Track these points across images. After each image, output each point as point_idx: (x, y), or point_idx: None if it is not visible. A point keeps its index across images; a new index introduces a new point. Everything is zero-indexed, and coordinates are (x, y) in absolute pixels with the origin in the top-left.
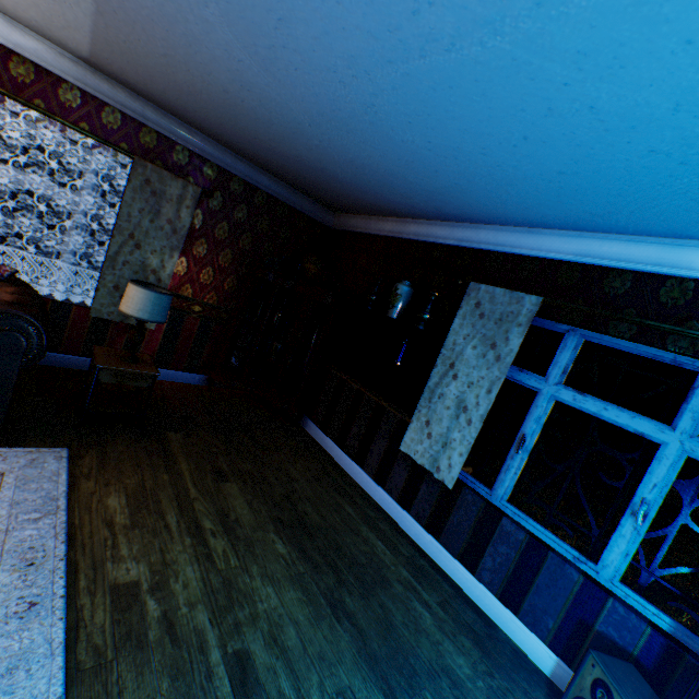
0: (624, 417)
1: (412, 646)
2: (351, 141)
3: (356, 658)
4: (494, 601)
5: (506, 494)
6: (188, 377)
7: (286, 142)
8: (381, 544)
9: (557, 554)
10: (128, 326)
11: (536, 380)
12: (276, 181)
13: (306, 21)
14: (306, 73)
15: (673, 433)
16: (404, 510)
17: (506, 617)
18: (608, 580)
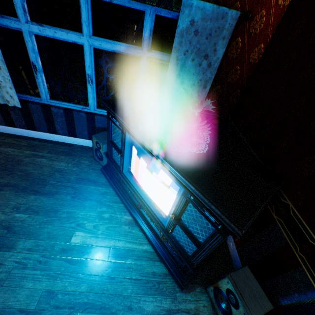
0: (65, 35)
1: (41, 174)
2: None
3: (17, 194)
4: (69, 138)
5: (47, 97)
6: None
7: None
8: (11, 149)
9: (76, 111)
10: None
11: (15, 23)
12: None
13: None
14: None
15: (84, 37)
16: (14, 128)
17: (75, 140)
18: (94, 110)
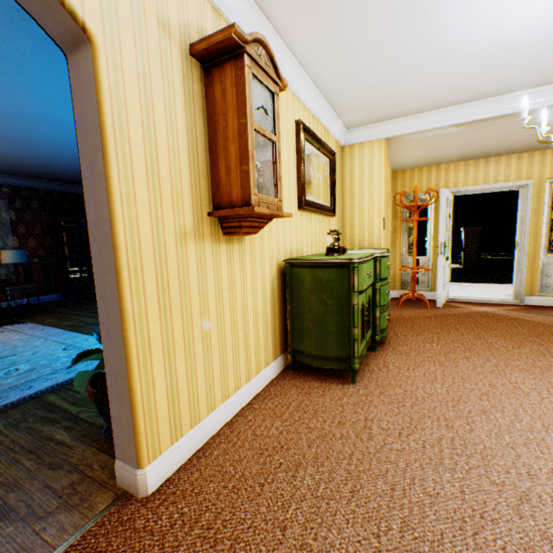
0: None
1: None
2: (76, 162)
3: None
4: None
5: None
6: (50, 297)
7: (46, 167)
8: None
9: None
10: (2, 281)
11: None
12: (47, 182)
13: (41, 143)
14: (46, 151)
15: None
16: None
17: None
18: None
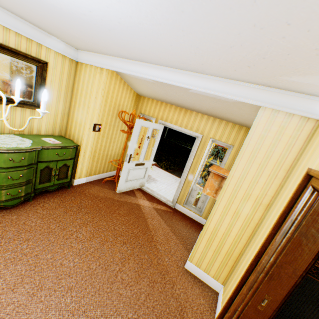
0: None
1: None
2: None
3: None
4: None
5: None
6: None
7: None
8: None
9: None
10: None
11: None
12: None
13: None
14: None
15: None
16: None
17: None
18: None
